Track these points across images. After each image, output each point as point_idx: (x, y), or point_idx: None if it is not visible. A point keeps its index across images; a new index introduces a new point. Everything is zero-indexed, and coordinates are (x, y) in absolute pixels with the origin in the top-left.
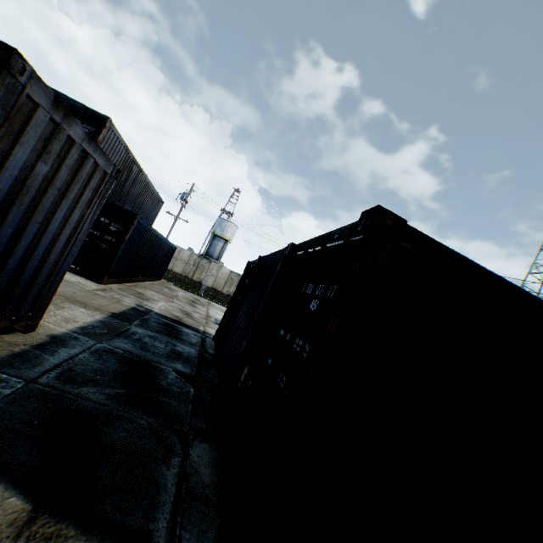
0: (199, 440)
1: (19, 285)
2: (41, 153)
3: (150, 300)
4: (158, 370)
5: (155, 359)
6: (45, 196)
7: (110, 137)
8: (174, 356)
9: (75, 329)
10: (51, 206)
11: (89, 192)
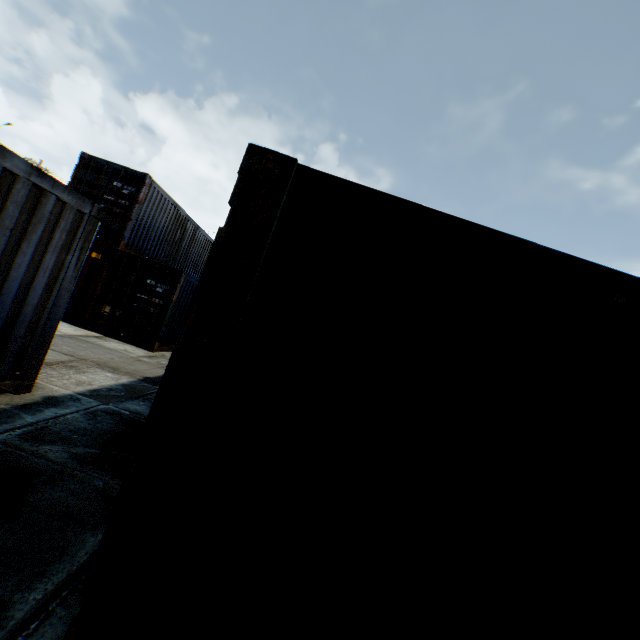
0: None
1: None
2: None
3: None
4: None
5: None
6: None
7: (153, 194)
8: None
9: (84, 391)
10: (8, 250)
11: (62, 234)
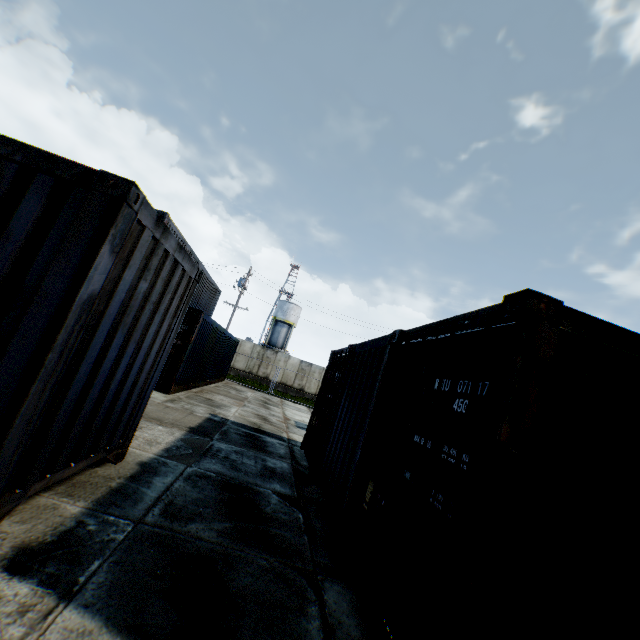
0: (330, 581)
1: (115, 411)
2: (142, 271)
3: (222, 407)
4: (257, 494)
5: (250, 480)
6: (142, 313)
7: None
8: (268, 474)
9: (160, 452)
10: (145, 322)
11: (176, 300)
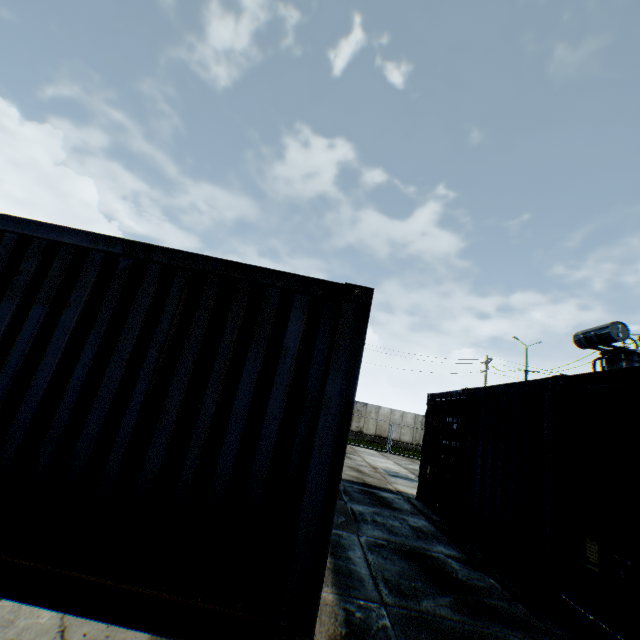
0: None
1: None
2: None
3: None
4: (436, 559)
5: (415, 544)
6: None
7: None
8: (422, 535)
9: None
10: None
11: None
